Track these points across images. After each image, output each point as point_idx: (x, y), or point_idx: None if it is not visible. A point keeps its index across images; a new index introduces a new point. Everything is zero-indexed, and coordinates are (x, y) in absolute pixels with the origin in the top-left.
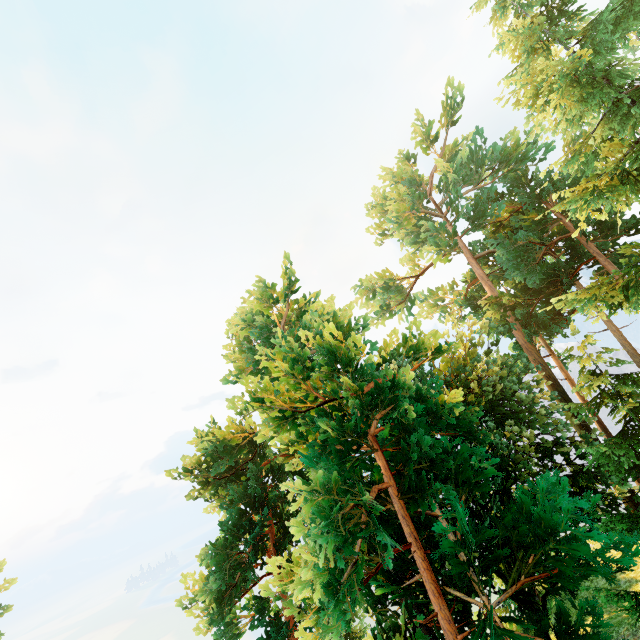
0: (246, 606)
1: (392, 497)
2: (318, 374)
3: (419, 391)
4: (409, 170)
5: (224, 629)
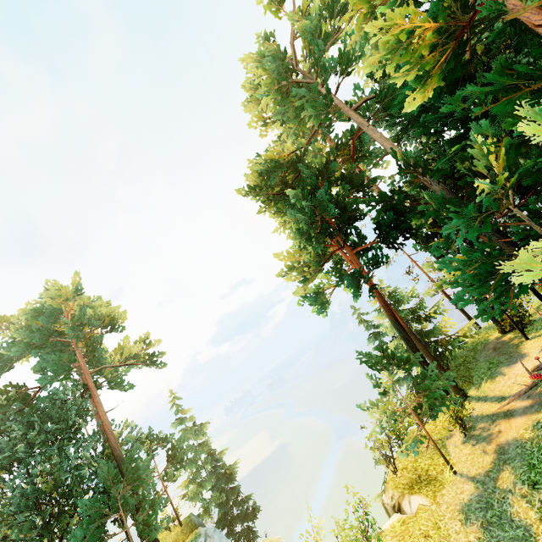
0: (328, 274)
1: None
2: None
3: None
4: None
5: (315, 298)
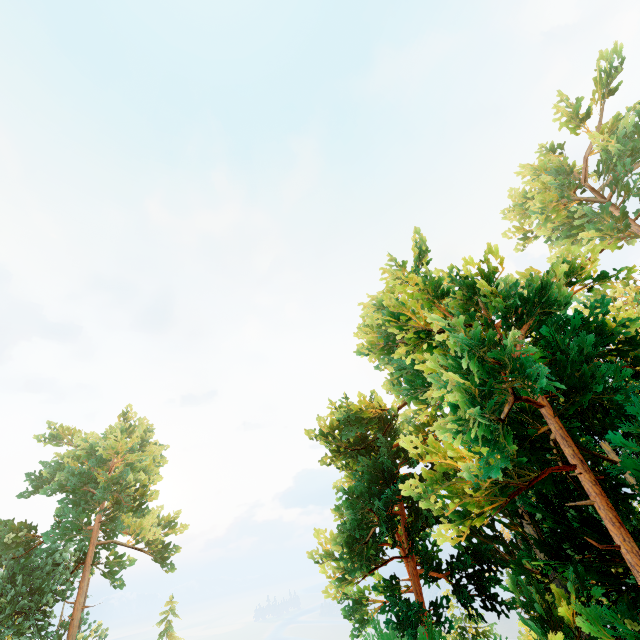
0: (375, 584)
1: (546, 418)
2: (453, 303)
3: (576, 311)
4: (554, 160)
5: (353, 606)
